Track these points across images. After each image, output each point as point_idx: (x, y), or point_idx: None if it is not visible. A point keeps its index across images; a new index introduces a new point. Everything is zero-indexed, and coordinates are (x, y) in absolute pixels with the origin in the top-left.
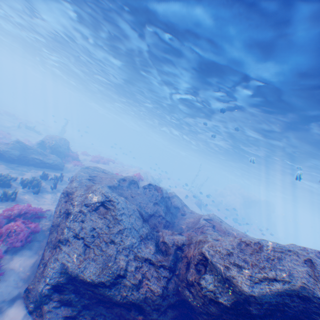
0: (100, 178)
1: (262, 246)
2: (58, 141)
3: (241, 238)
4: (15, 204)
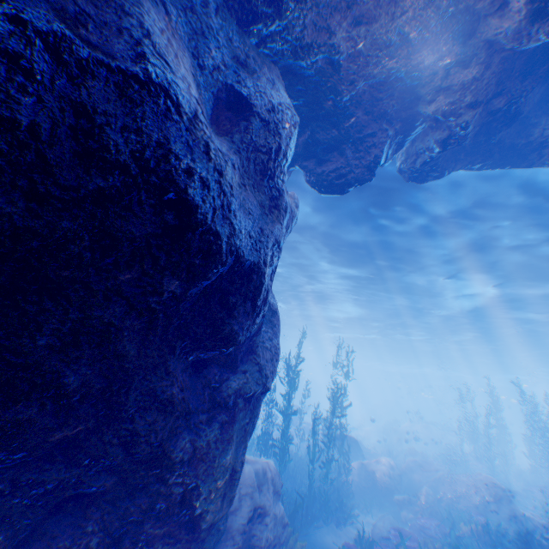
0: None
1: None
2: None
3: None
4: None
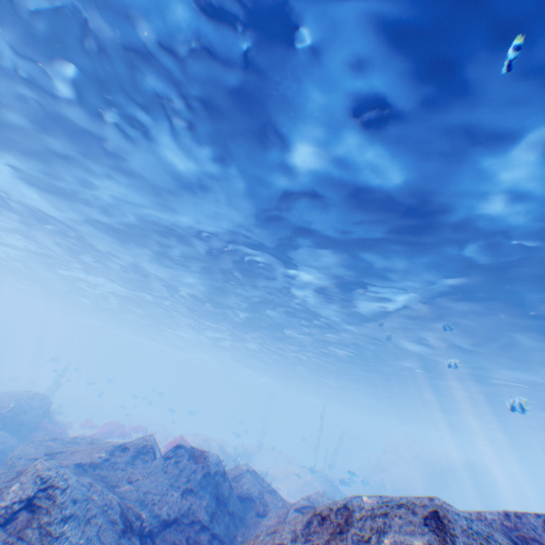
0: (69, 453)
1: (352, 513)
2: (24, 399)
3: (317, 509)
4: None
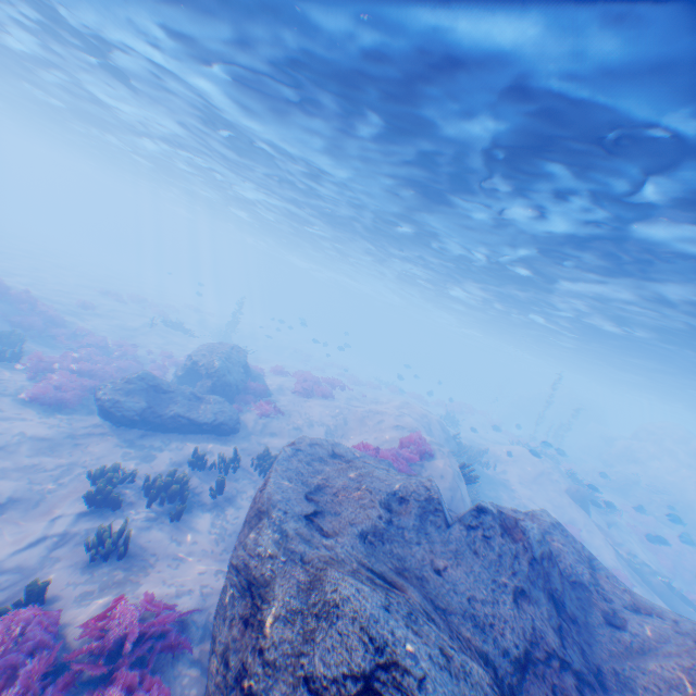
0: (332, 498)
1: None
2: (224, 358)
3: None
4: (123, 575)
